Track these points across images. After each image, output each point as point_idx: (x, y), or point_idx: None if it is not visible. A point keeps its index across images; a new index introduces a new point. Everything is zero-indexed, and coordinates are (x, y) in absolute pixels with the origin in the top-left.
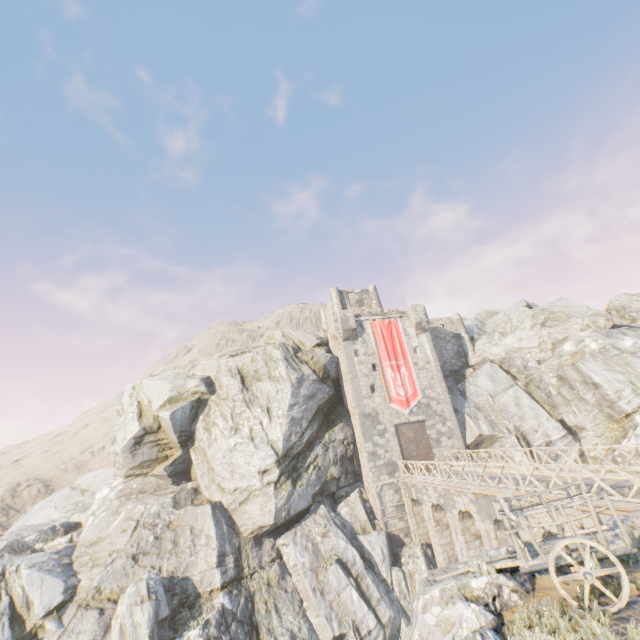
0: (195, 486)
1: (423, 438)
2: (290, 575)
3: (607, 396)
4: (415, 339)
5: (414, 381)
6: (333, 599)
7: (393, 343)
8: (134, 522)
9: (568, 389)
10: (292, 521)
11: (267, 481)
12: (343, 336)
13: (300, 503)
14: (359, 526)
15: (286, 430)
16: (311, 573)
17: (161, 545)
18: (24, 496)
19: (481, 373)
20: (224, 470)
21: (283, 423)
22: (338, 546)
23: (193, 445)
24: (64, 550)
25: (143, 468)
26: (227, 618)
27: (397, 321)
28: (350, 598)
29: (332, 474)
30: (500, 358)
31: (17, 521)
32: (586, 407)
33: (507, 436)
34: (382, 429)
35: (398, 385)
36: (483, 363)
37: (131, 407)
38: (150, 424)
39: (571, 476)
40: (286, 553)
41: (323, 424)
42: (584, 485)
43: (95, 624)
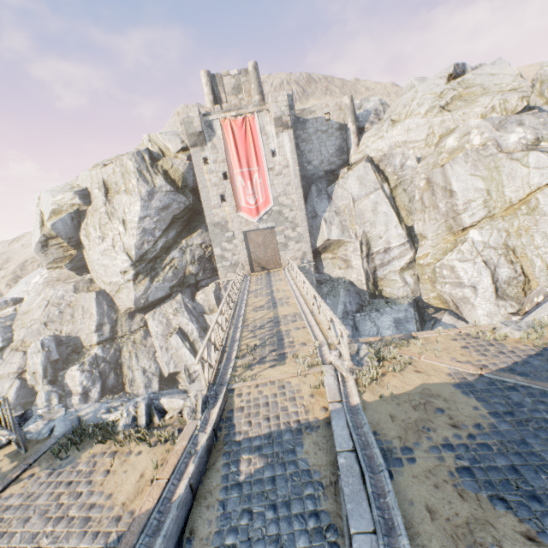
0: (91, 277)
1: (272, 243)
2: (151, 337)
3: (456, 207)
4: (274, 139)
5: (267, 189)
6: (174, 353)
7: (247, 147)
8: (46, 302)
9: (430, 195)
10: (160, 303)
11: (127, 279)
12: (189, 142)
13: (158, 293)
14: (208, 308)
15: (138, 240)
16: (162, 338)
17: (63, 317)
18: (29, 270)
19: (352, 175)
20: (100, 269)
21: (134, 234)
22: (183, 322)
23: (85, 248)
24: (10, 316)
25: (58, 263)
26: (98, 361)
27: (254, 118)
28: (184, 354)
29: (190, 271)
30: (381, 155)
31: (11, 289)
32: (436, 216)
33: (353, 241)
34: (231, 236)
35: (248, 194)
36: (360, 162)
37: (37, 216)
38: (48, 232)
39: (297, 308)
40: (149, 324)
41: (184, 231)
42: (218, 341)
43: (21, 359)
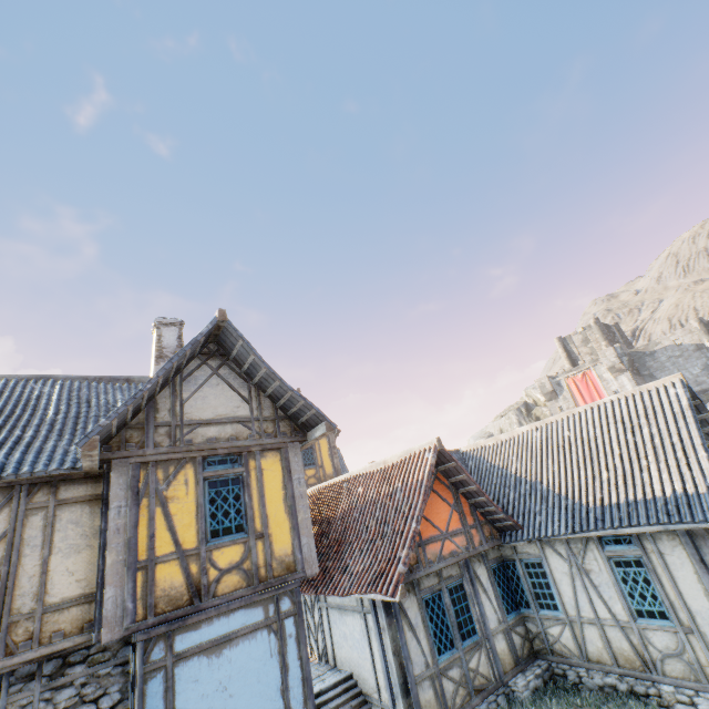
0: None
1: None
2: None
3: None
4: (613, 382)
5: None
6: None
7: (590, 393)
8: None
9: None
10: None
11: None
12: (545, 399)
13: None
14: None
15: None
16: None
17: None
18: None
19: None
20: None
21: None
22: None
23: None
24: None
25: None
26: None
27: (590, 371)
28: None
29: None
30: None
31: None
32: None
33: None
34: None
35: None
36: None
37: None
38: None
39: None
40: None
41: None
42: None
43: None
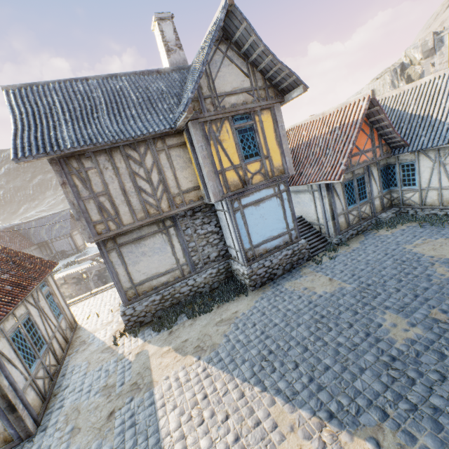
0: None
1: None
2: None
3: None
4: None
5: None
6: None
7: None
8: None
9: None
10: None
11: None
12: (423, 57)
13: None
14: None
15: None
16: None
17: None
18: None
19: None
20: None
21: None
22: None
23: None
24: None
25: None
26: None
27: None
28: None
29: None
30: None
31: None
32: None
33: None
34: None
35: None
36: None
37: None
38: None
39: None
40: None
41: None
42: None
43: None
